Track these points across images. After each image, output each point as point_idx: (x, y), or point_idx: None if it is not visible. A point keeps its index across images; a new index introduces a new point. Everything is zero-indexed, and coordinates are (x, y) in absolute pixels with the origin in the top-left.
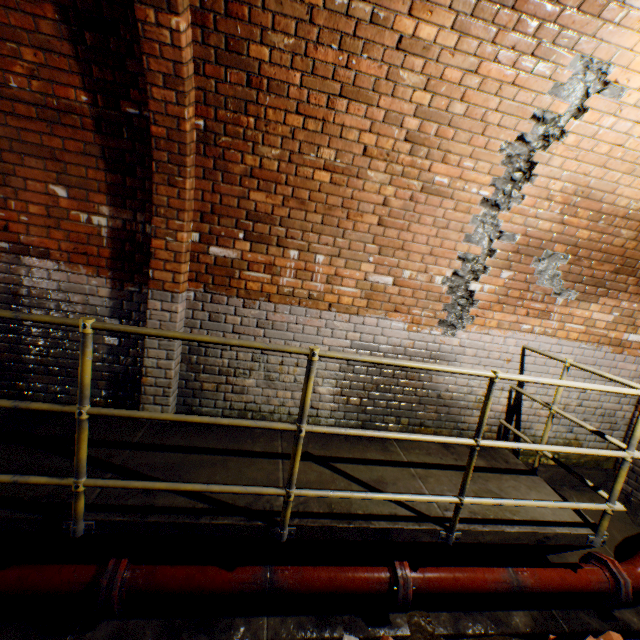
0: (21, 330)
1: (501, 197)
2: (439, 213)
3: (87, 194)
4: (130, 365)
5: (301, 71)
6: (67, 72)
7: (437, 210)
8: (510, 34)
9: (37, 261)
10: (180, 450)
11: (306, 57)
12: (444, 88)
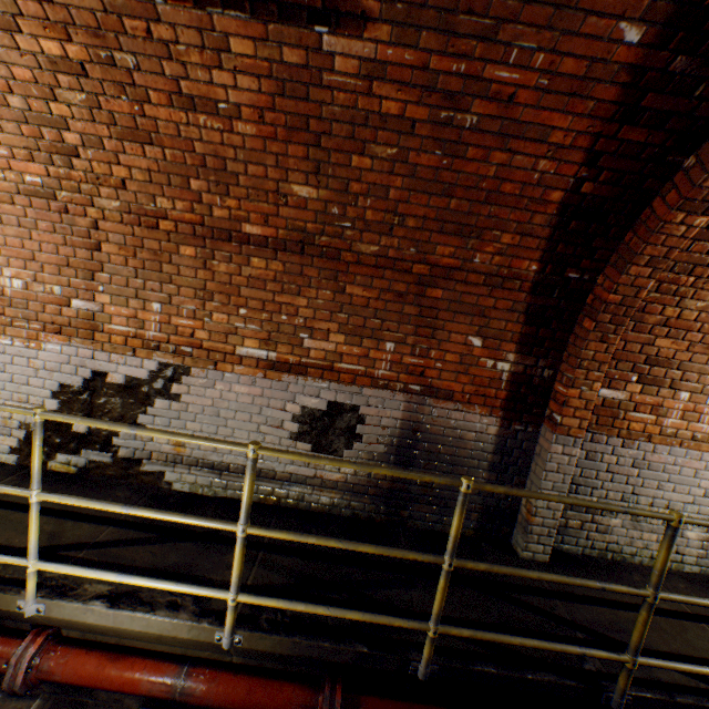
0: (412, 462)
1: None
2: None
3: (498, 343)
4: (501, 499)
5: None
6: (531, 249)
7: None
8: None
9: (439, 401)
10: (599, 603)
11: None
12: None
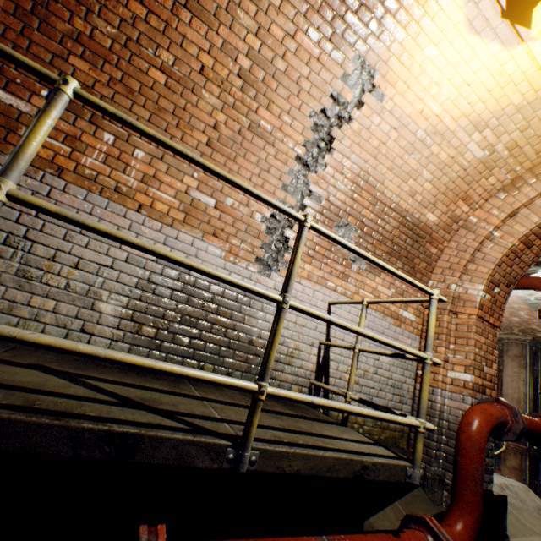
0: None
1: (311, 160)
2: (263, 155)
3: None
4: None
5: None
6: None
7: (261, 152)
8: (316, 15)
9: None
10: None
11: None
12: (271, 41)
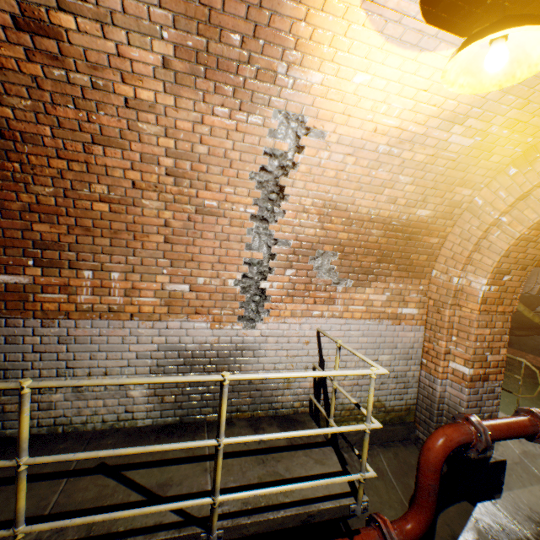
0: None
1: (267, 213)
2: (218, 229)
3: None
4: None
5: (49, 125)
6: None
7: (216, 226)
8: (215, 96)
9: None
10: None
11: (49, 114)
12: (183, 135)
